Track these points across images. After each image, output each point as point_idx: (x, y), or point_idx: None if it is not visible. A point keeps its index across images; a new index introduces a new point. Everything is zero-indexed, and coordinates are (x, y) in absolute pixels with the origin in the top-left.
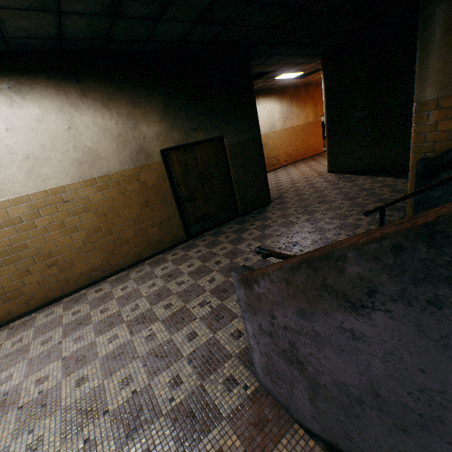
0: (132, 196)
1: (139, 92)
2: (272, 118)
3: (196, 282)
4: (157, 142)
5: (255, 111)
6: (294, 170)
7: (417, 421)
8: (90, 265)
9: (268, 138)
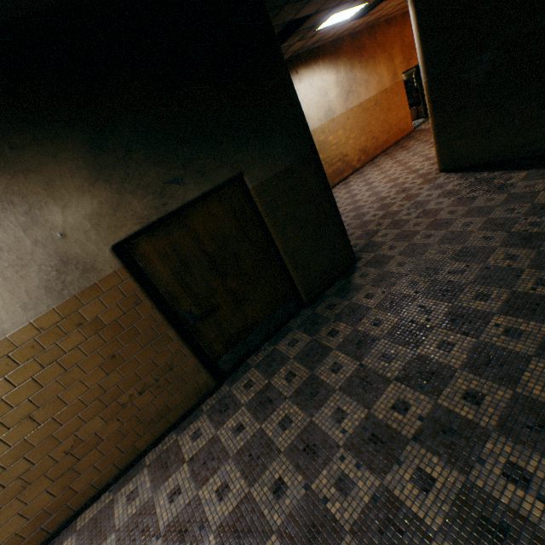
0: (77, 359)
1: (12, 136)
2: (325, 98)
3: None
4: (98, 233)
5: (294, 102)
6: (376, 175)
7: None
8: (30, 515)
9: (325, 133)
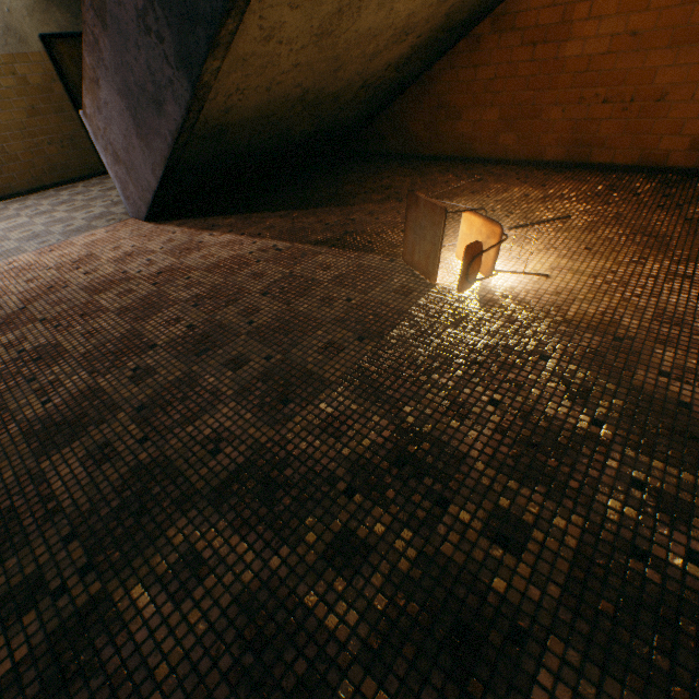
0: (10, 96)
1: None
2: None
3: (106, 194)
4: (32, 22)
5: None
6: None
7: (130, 135)
8: None
9: None
